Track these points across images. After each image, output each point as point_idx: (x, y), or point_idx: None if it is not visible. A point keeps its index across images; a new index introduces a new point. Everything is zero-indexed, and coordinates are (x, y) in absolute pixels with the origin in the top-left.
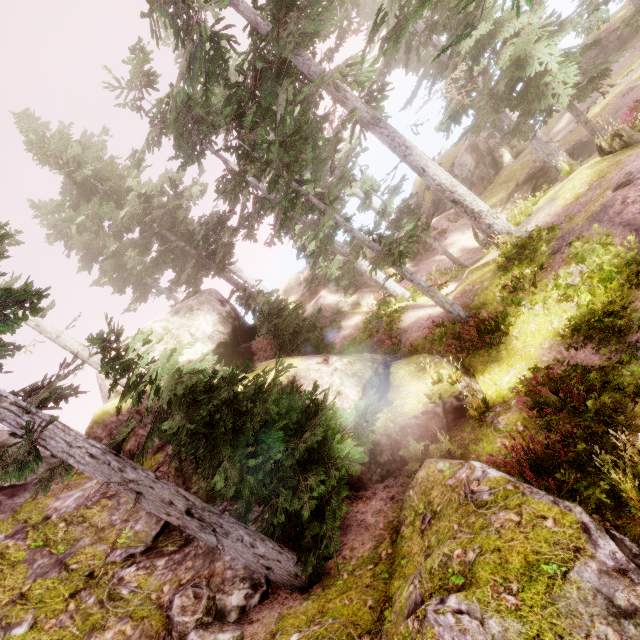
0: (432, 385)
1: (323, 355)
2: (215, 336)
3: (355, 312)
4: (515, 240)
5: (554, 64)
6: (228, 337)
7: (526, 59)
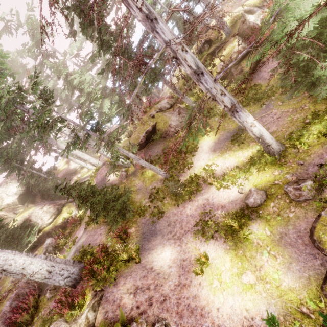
0: (67, 214)
1: (45, 204)
2: (18, 192)
3: (80, 172)
4: (99, 166)
5: (107, 111)
6: (24, 191)
7: (102, 105)
